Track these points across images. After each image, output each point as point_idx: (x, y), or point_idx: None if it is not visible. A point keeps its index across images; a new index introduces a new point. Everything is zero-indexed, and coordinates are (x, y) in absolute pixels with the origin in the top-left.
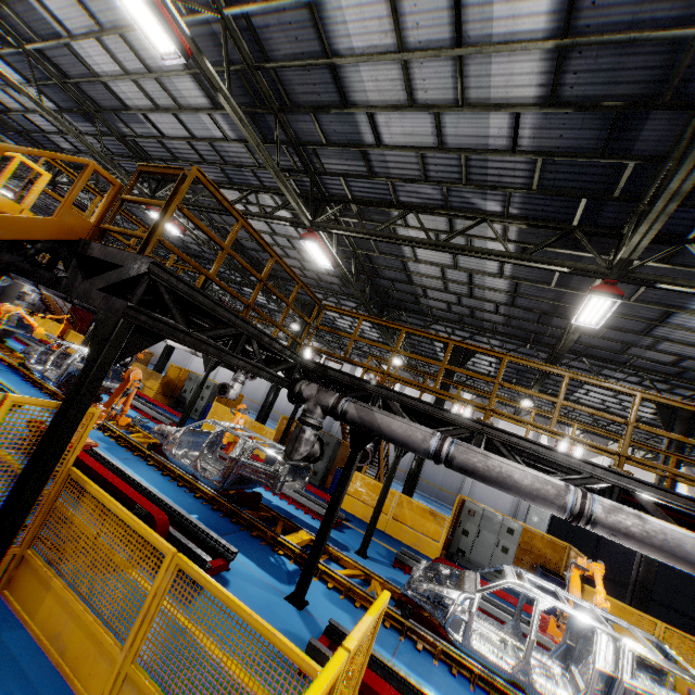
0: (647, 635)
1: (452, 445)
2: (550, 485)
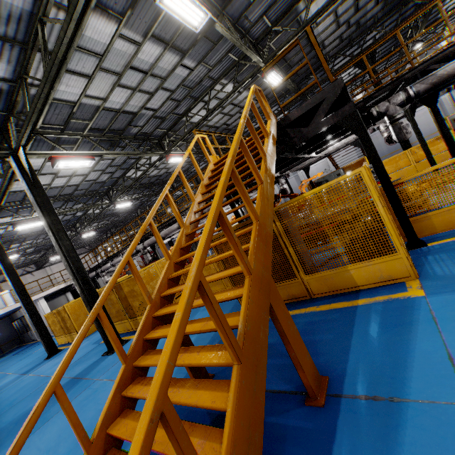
0: None
1: None
2: None
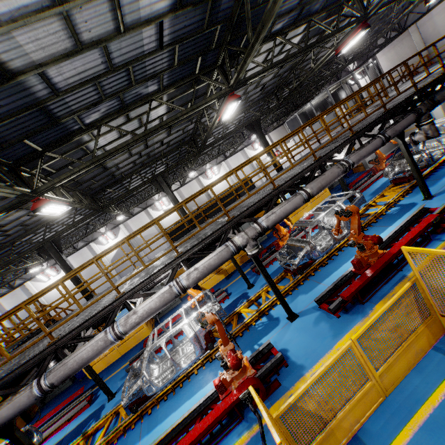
0: (200, 295)
1: (45, 381)
2: (99, 342)
